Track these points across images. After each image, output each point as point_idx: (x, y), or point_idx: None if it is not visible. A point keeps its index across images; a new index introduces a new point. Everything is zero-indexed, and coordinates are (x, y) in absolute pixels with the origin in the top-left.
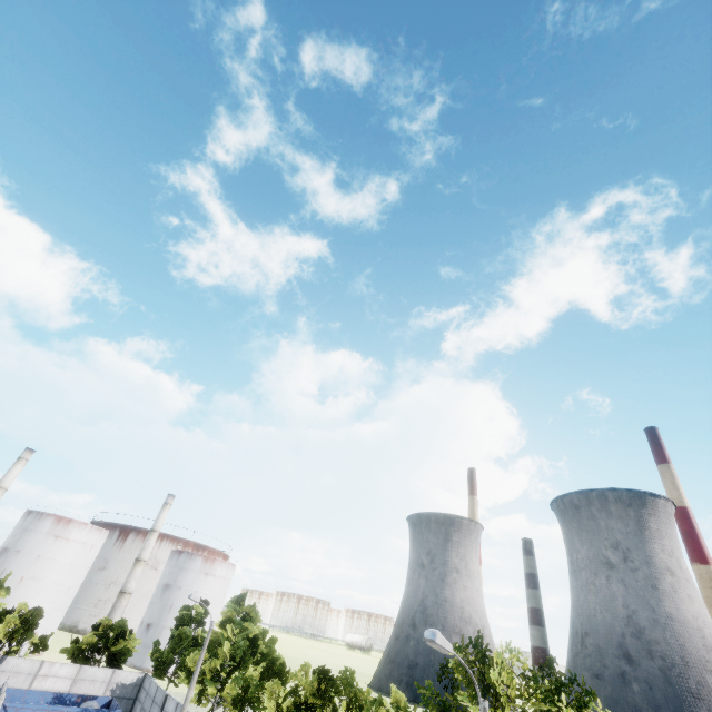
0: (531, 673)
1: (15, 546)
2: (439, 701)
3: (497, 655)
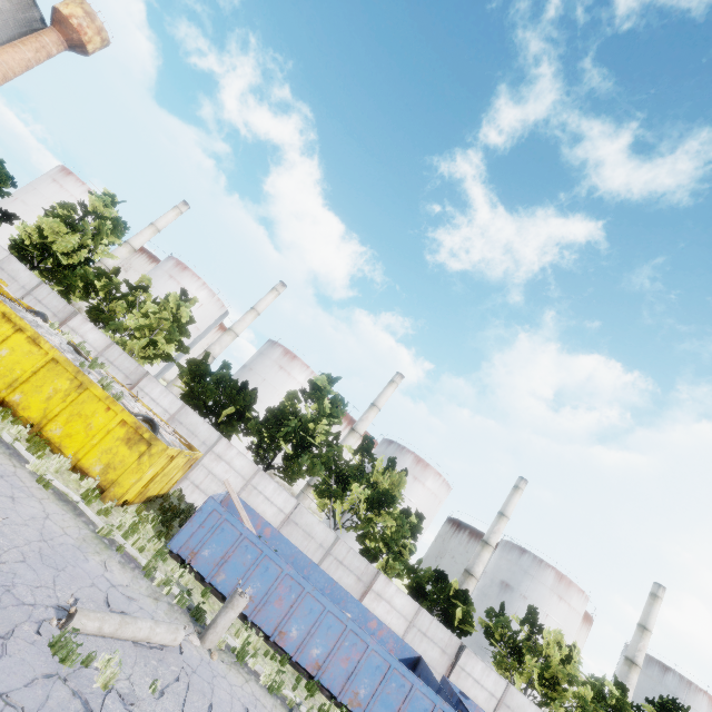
0: None
1: (518, 588)
2: None
3: None
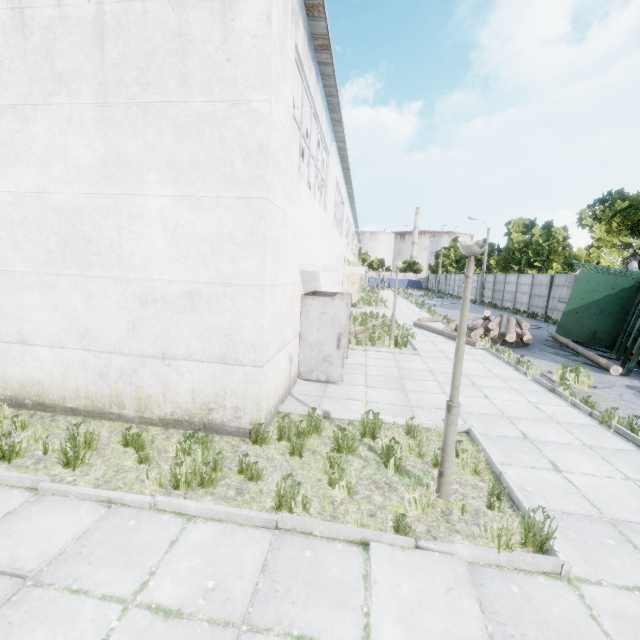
0: (528, 225)
1: None
2: (508, 242)
3: (513, 222)
